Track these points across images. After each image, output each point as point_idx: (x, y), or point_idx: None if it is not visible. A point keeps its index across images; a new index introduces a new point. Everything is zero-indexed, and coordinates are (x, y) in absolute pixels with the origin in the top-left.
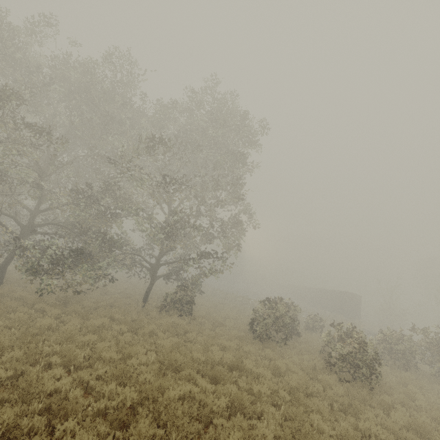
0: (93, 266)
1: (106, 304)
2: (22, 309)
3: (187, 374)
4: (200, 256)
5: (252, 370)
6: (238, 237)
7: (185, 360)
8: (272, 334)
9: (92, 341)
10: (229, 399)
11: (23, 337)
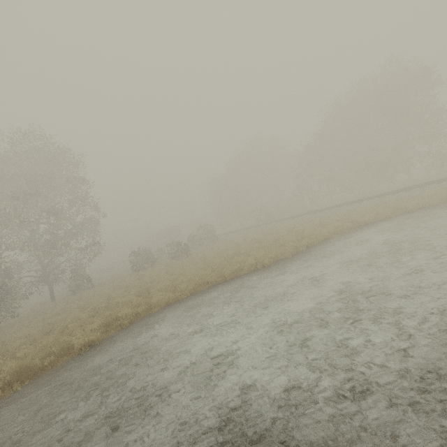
0: (8, 297)
1: (37, 311)
2: (5, 332)
3: (129, 285)
4: (84, 249)
5: (148, 274)
6: (96, 227)
7: (123, 284)
8: (145, 267)
9: (75, 307)
10: (148, 278)
11: (51, 317)
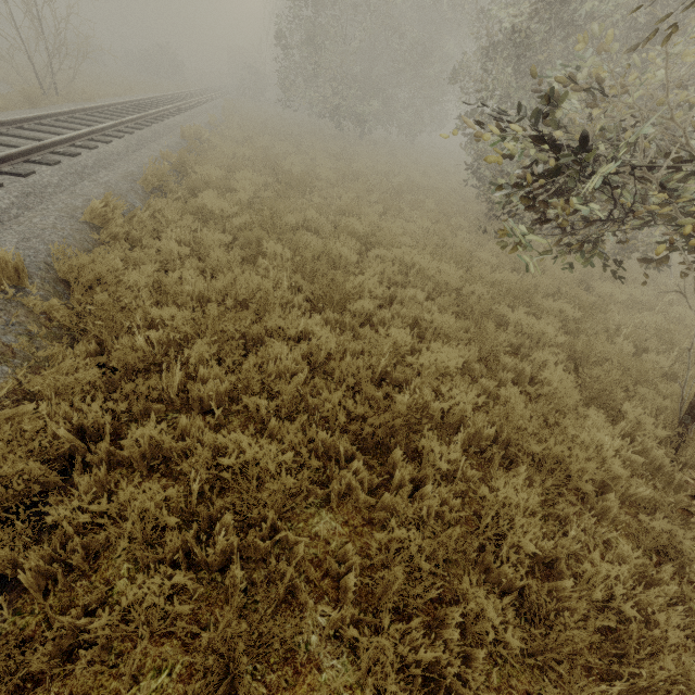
0: None
1: None
2: None
3: None
4: None
5: None
6: None
7: None
8: None
9: None
10: None
11: None
